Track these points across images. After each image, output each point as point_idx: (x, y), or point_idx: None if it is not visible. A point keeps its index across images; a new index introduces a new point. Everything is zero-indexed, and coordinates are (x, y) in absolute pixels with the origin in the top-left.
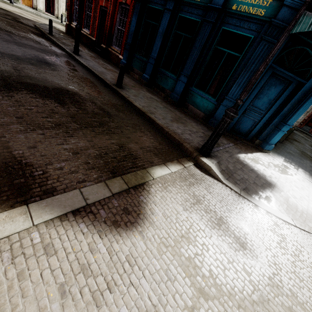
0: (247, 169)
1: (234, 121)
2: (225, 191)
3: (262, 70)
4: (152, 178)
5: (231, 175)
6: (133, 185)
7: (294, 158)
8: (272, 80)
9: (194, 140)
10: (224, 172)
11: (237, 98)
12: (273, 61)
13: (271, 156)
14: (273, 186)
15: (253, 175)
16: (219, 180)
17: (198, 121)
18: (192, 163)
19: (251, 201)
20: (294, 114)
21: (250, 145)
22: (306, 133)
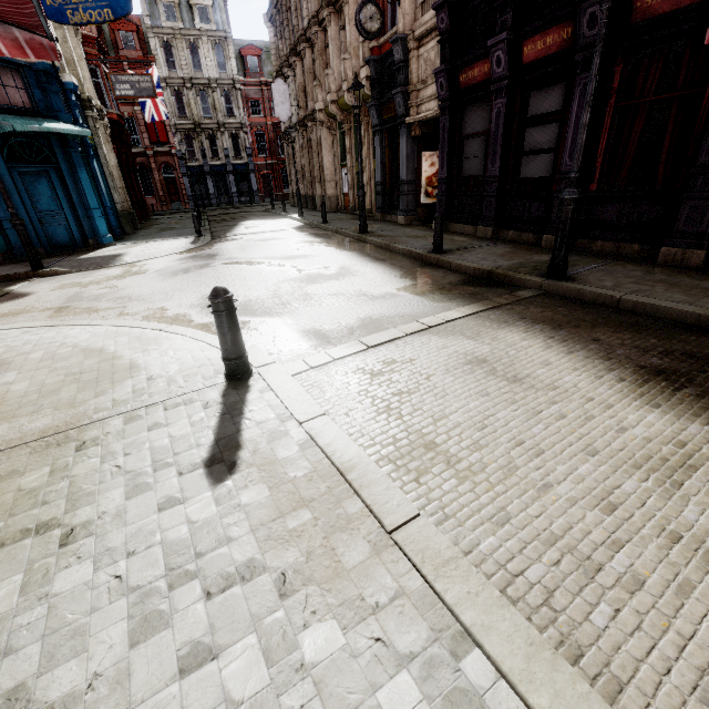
0: (92, 259)
1: (43, 237)
2: (81, 273)
3: (0, 182)
4: (12, 290)
5: (80, 267)
6: (3, 294)
7: (148, 236)
8: (28, 178)
9: (19, 271)
10: (73, 268)
11: (8, 209)
12: (5, 162)
13: (119, 245)
14: (122, 255)
15: (100, 258)
16: (72, 273)
17: (3, 265)
18: (37, 278)
19: (106, 267)
20: (86, 197)
21: (90, 249)
22: (181, 212)
